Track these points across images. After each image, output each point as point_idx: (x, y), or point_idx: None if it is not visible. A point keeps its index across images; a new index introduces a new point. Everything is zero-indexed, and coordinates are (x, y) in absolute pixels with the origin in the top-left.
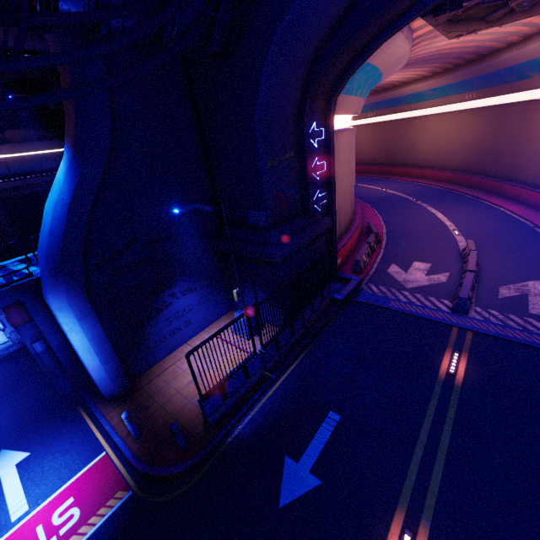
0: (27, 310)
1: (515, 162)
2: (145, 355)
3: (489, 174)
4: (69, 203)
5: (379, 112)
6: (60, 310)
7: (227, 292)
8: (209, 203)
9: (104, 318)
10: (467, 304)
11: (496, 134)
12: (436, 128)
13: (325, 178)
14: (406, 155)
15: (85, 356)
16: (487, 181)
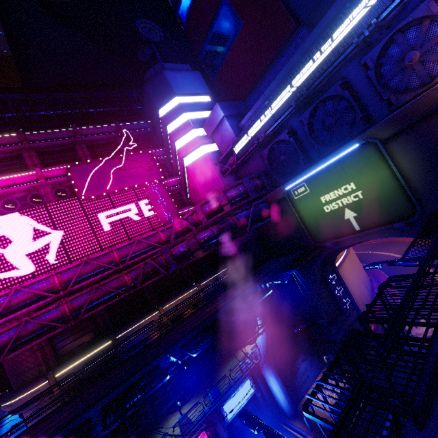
0: (254, 377)
1: None
2: (297, 395)
3: None
4: (266, 337)
5: None
6: (270, 376)
7: (319, 357)
8: (299, 318)
9: (280, 377)
10: None
11: None
12: None
13: (344, 292)
14: None
15: (279, 395)
16: None
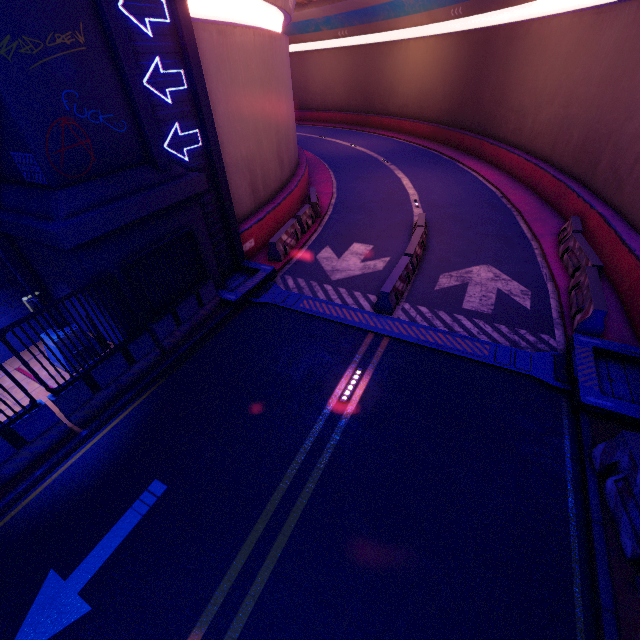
0: None
1: (497, 112)
2: None
3: (471, 128)
4: None
5: (352, 30)
6: None
7: (47, 298)
8: None
9: None
10: (391, 300)
11: (481, 72)
12: (418, 60)
13: (189, 103)
14: (385, 99)
15: None
16: (467, 138)
